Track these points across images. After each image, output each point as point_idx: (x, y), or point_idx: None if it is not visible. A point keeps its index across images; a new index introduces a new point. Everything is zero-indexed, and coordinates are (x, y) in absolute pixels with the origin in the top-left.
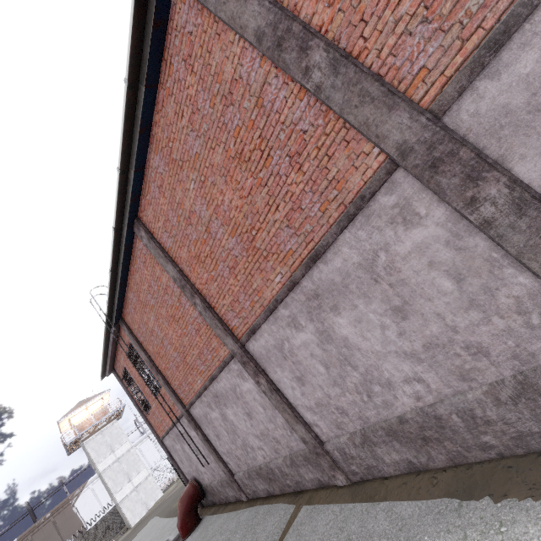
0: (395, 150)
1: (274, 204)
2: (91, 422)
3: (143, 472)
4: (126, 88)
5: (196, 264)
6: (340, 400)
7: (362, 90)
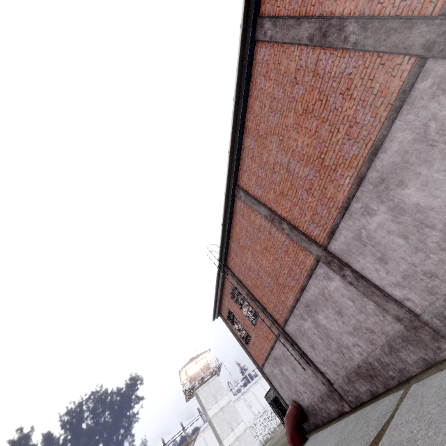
0: (421, 50)
1: (335, 129)
2: (200, 374)
3: (241, 424)
4: (234, 103)
5: (281, 199)
6: (425, 264)
7: (386, 29)
